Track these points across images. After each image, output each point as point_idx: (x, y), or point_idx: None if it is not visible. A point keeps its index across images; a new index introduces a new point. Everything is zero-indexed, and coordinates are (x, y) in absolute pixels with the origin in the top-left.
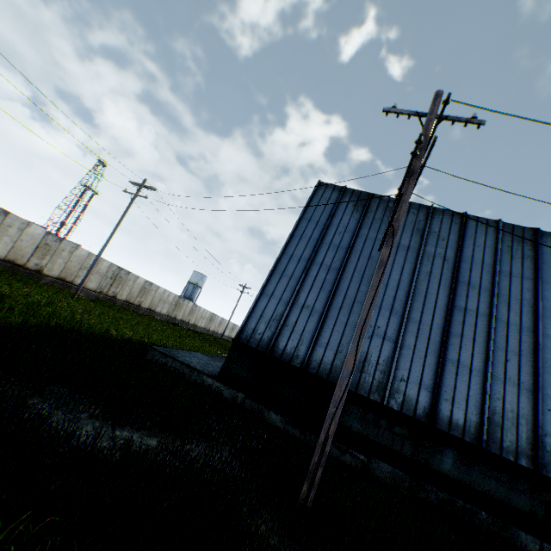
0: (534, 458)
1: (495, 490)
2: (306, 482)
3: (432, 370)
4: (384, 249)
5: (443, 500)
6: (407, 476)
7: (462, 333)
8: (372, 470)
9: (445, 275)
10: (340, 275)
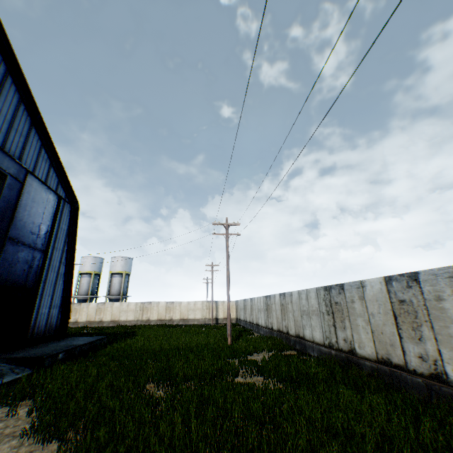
0: None
1: None
2: None
3: None
4: None
5: None
6: None
7: None
8: None
9: None
10: None
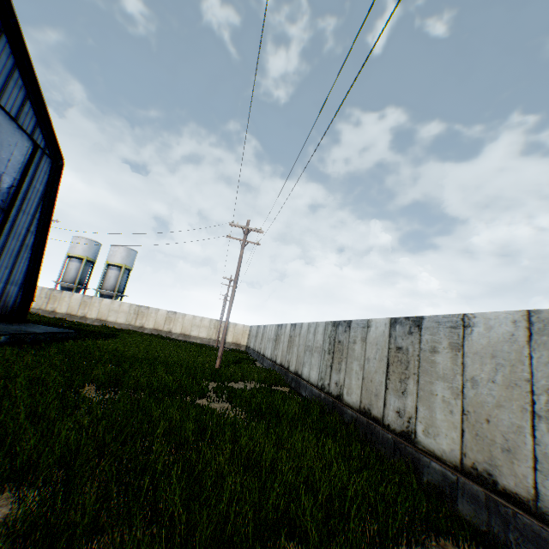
0: None
1: None
2: None
3: None
4: None
5: None
6: None
7: None
8: None
9: None
10: None
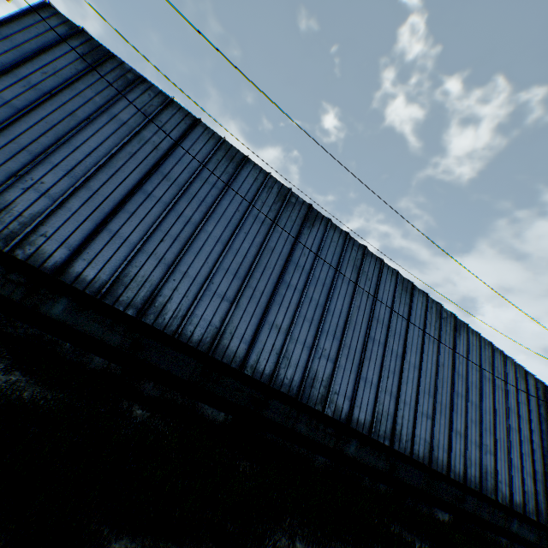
0: (142, 310)
1: (96, 331)
2: None
3: (85, 234)
4: None
5: (33, 335)
6: None
7: (136, 212)
8: None
9: (148, 162)
10: (20, 116)
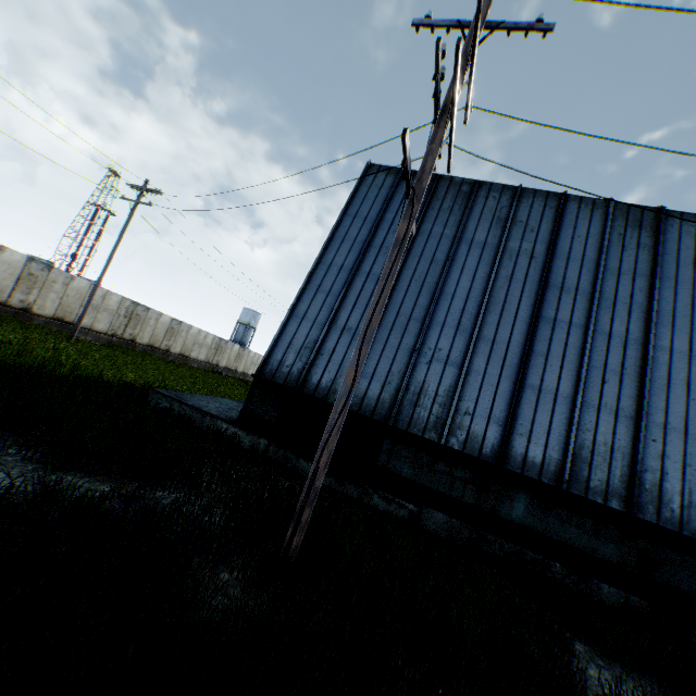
0: (628, 499)
1: (576, 539)
2: (291, 526)
3: (506, 399)
4: (401, 222)
5: (510, 553)
6: (466, 527)
7: (549, 351)
8: (423, 522)
9: (531, 278)
10: (393, 286)
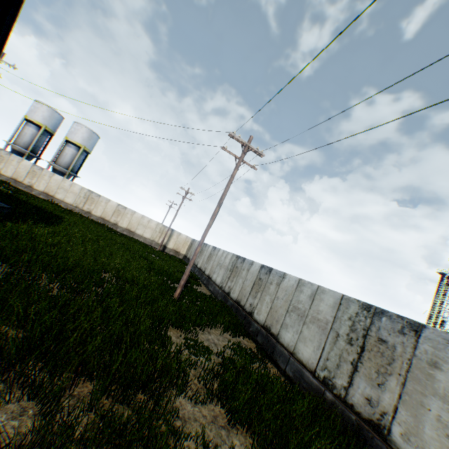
0: None
1: None
2: None
3: None
4: None
5: None
6: None
7: None
8: None
9: None
10: None
